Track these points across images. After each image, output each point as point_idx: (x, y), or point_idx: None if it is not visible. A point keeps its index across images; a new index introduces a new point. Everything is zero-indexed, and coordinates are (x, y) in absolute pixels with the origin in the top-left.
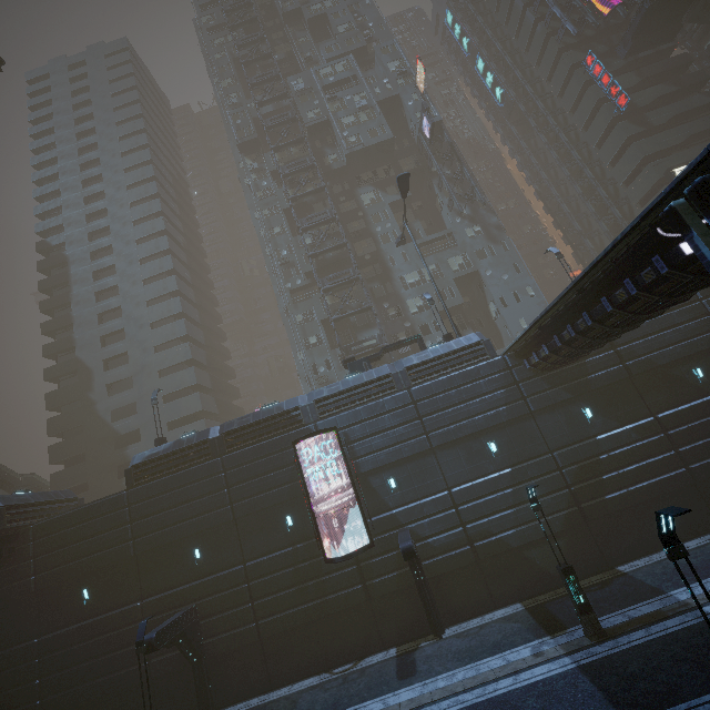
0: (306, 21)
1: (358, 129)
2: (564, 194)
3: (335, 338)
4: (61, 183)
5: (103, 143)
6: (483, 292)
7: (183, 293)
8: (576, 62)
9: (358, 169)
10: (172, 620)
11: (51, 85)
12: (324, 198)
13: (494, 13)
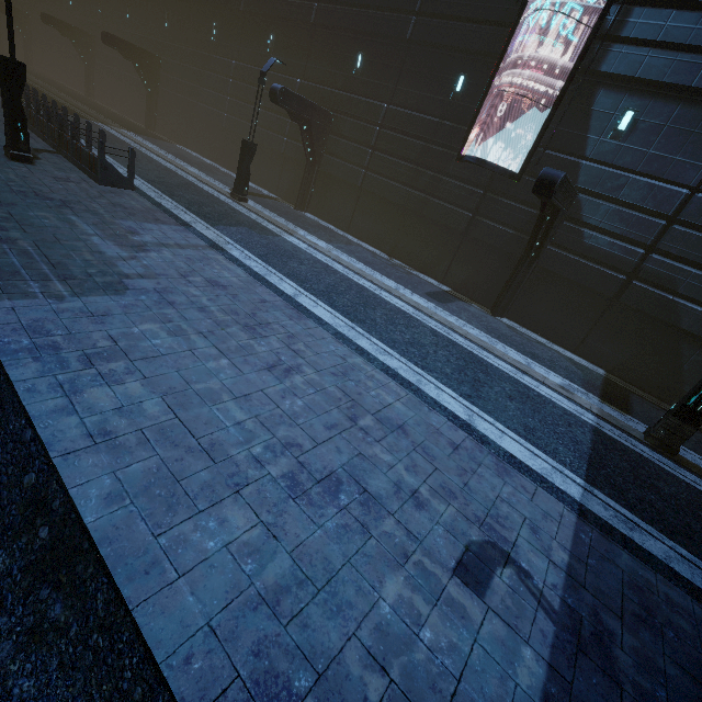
0: None
1: None
2: None
3: None
4: None
5: None
6: None
7: None
8: None
9: None
10: (303, 97)
11: None
12: None
13: None
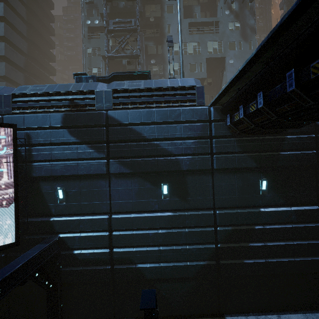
0: None
1: None
2: None
3: None
4: None
5: None
6: (222, 76)
7: (10, 3)
8: None
9: None
10: None
11: None
12: None
13: None
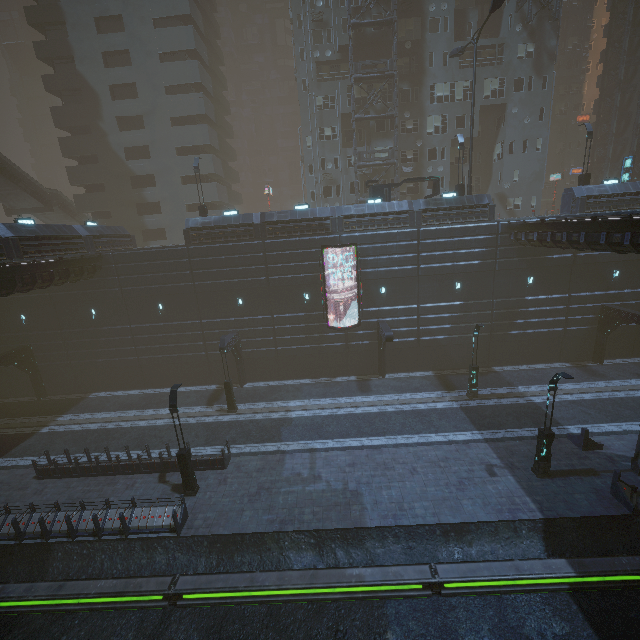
0: None
1: None
2: (636, 20)
3: (347, 135)
4: None
5: None
6: (498, 128)
7: (194, 20)
8: None
9: None
10: (231, 338)
11: None
12: None
13: None
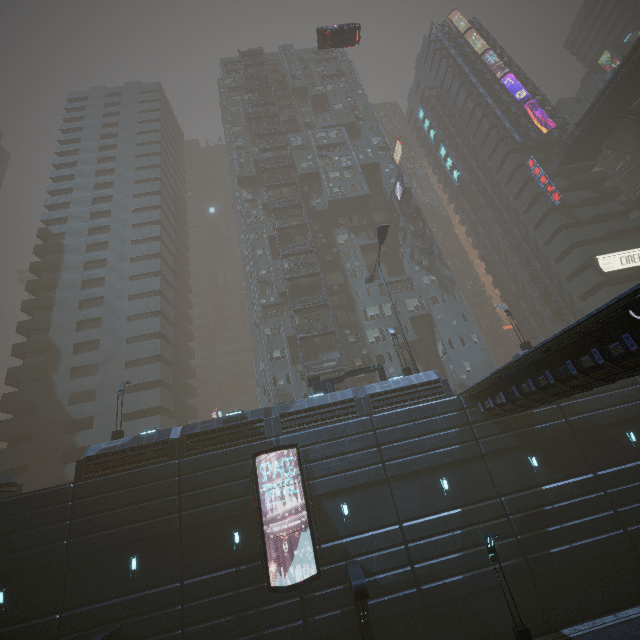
0: (310, 97)
1: (342, 183)
2: (503, 261)
3: (297, 355)
4: (75, 183)
5: (121, 157)
6: (433, 332)
7: (164, 293)
8: (520, 163)
9: (337, 213)
10: None
11: (87, 106)
12: (305, 232)
13: (457, 117)
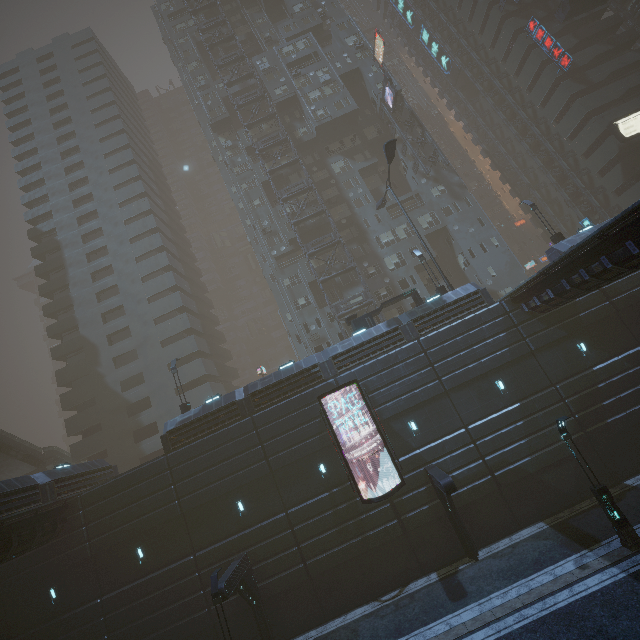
0: (262, 3)
1: (325, 102)
2: (510, 151)
3: (321, 298)
4: (44, 172)
5: (80, 131)
6: (450, 245)
7: (174, 267)
8: (518, 28)
9: (326, 140)
10: (233, 570)
11: (22, 79)
12: (298, 169)
13: None
